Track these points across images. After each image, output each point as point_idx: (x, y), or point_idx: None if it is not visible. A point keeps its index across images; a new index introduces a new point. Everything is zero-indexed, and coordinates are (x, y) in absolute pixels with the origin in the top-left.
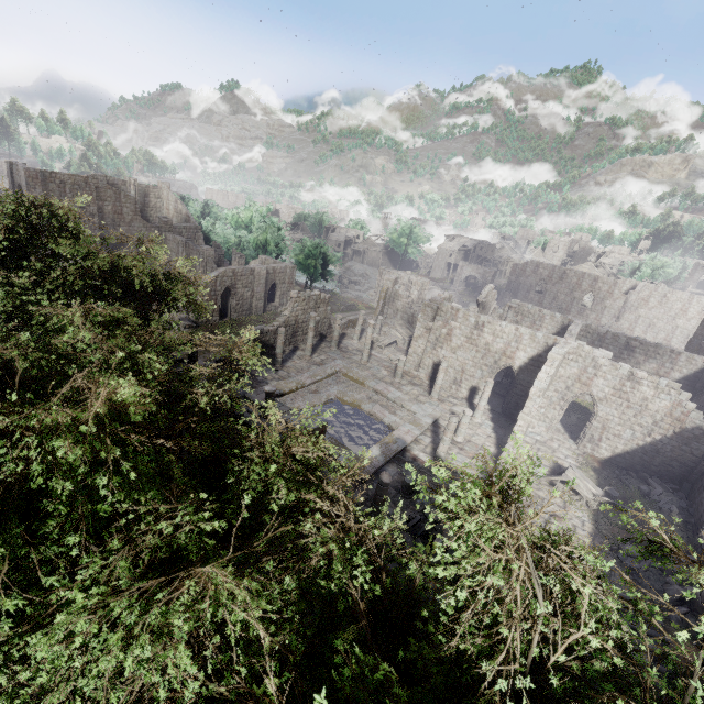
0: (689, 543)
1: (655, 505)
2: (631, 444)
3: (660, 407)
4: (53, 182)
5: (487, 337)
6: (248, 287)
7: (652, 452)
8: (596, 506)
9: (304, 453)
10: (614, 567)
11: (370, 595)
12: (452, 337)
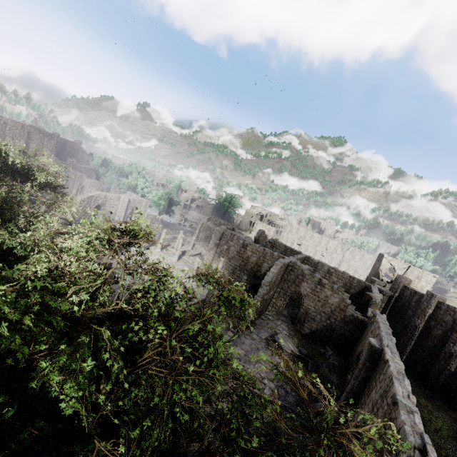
0: (339, 384)
1: (326, 360)
2: (320, 325)
3: (334, 302)
4: None
5: (249, 252)
6: (113, 207)
7: (330, 330)
8: (292, 358)
9: (62, 244)
10: (290, 391)
11: (39, 275)
12: (230, 251)
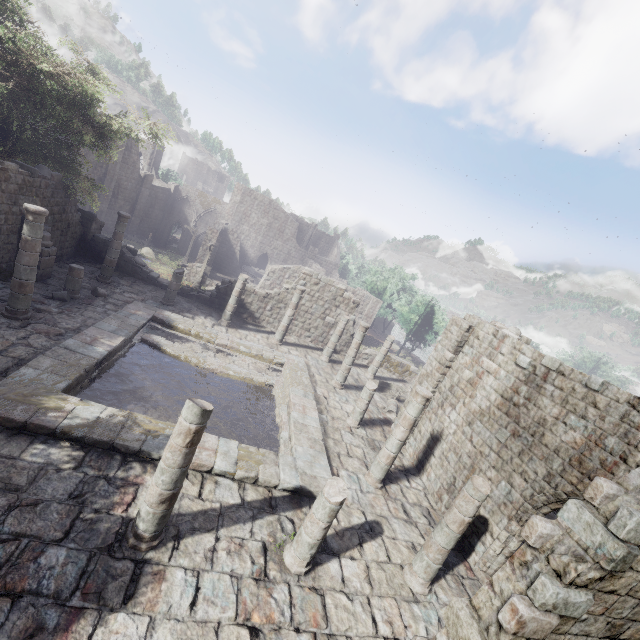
0: None
1: None
2: None
3: None
4: (250, 196)
5: (547, 405)
6: None
7: None
8: None
9: None
10: None
11: None
12: (477, 389)
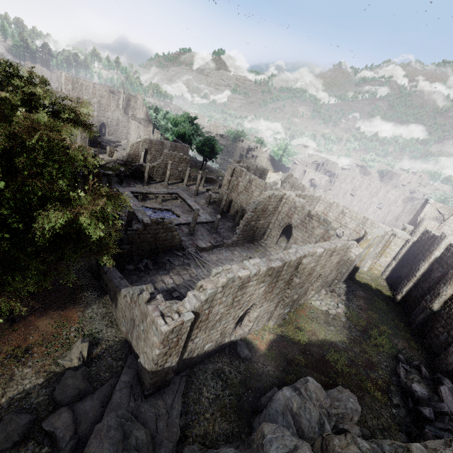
0: None
1: None
2: None
3: (319, 233)
4: (77, 83)
5: (253, 187)
6: (158, 152)
7: None
8: None
9: None
10: None
11: None
12: (239, 186)
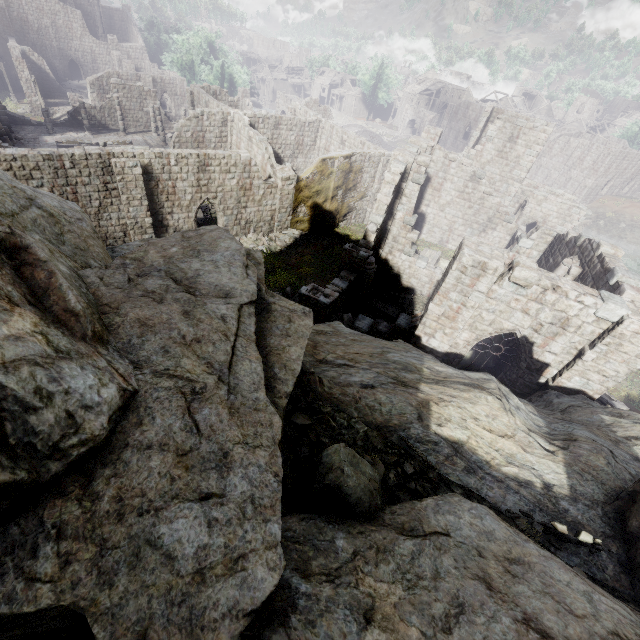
0: None
1: None
2: None
3: (259, 162)
4: None
5: None
6: None
7: None
8: None
9: None
10: None
11: None
12: None
